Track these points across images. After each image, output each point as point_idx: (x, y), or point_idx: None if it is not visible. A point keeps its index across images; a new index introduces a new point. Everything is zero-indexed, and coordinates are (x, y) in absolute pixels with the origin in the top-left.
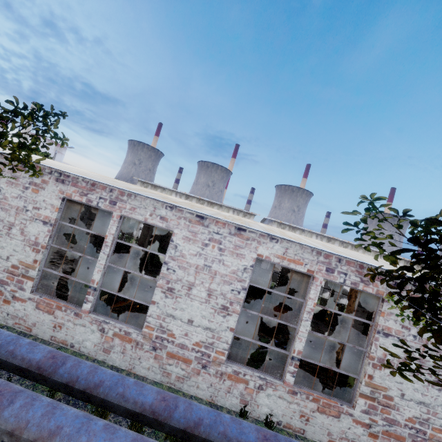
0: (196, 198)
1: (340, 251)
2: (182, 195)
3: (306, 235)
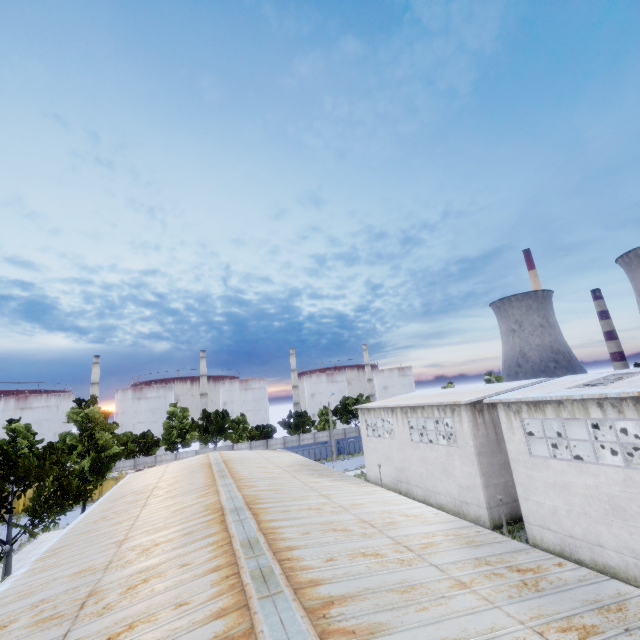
0: (399, 407)
1: (108, 528)
2: (388, 409)
3: (571, 412)
